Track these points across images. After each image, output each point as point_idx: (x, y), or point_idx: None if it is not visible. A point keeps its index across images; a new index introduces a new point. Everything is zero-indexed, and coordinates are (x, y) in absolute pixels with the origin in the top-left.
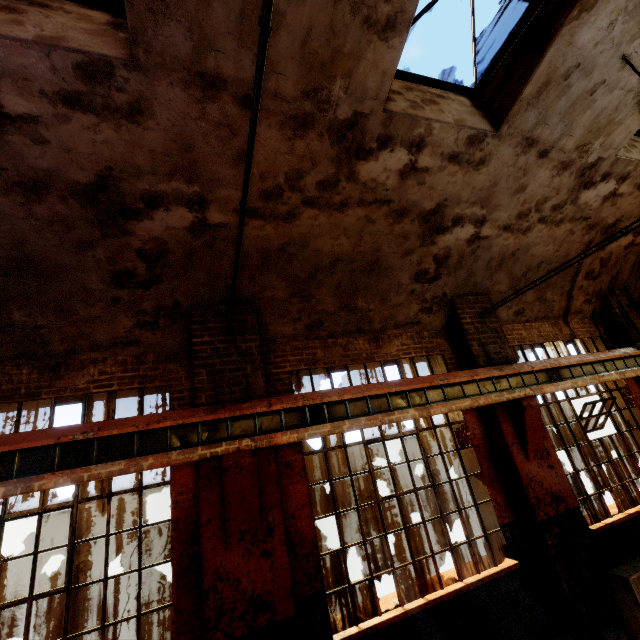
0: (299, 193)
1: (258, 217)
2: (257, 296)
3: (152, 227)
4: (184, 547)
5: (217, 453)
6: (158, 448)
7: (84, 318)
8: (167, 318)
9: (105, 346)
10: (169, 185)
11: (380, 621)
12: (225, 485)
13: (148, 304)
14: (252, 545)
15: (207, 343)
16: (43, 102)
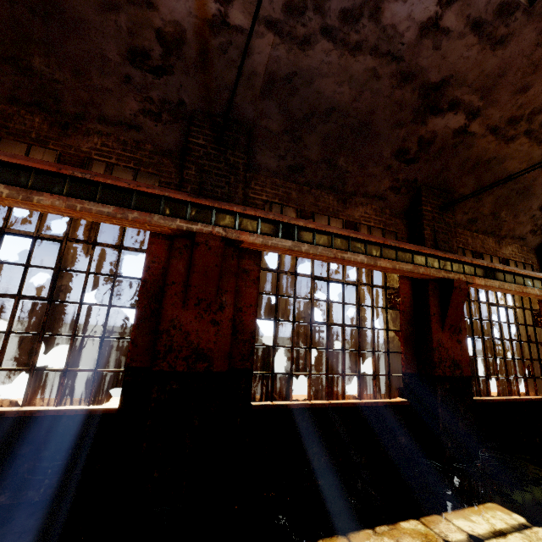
0: (528, 124)
1: (494, 134)
2: (455, 190)
3: (438, 123)
4: (407, 326)
5: (450, 277)
6: (422, 264)
7: (369, 174)
8: (406, 188)
9: (369, 196)
10: (470, 97)
11: (494, 398)
12: (452, 296)
13: (402, 175)
14: (452, 334)
15: (429, 211)
16: (462, 22)
